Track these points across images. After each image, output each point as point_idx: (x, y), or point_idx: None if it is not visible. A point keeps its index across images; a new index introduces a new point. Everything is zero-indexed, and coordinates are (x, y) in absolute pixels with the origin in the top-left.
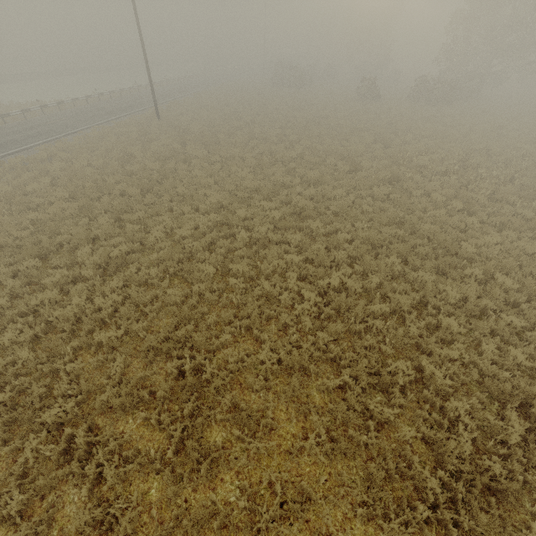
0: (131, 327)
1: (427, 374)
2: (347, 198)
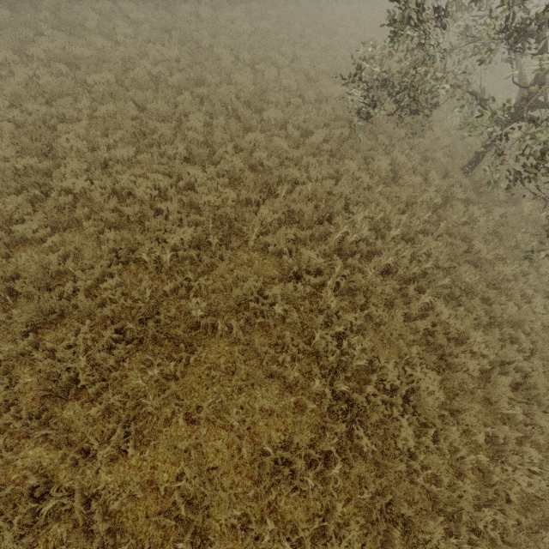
0: (147, 20)
1: (298, 56)
2: (279, 1)
